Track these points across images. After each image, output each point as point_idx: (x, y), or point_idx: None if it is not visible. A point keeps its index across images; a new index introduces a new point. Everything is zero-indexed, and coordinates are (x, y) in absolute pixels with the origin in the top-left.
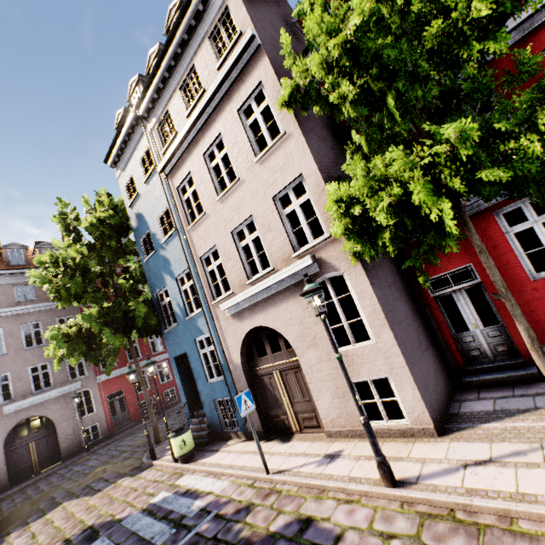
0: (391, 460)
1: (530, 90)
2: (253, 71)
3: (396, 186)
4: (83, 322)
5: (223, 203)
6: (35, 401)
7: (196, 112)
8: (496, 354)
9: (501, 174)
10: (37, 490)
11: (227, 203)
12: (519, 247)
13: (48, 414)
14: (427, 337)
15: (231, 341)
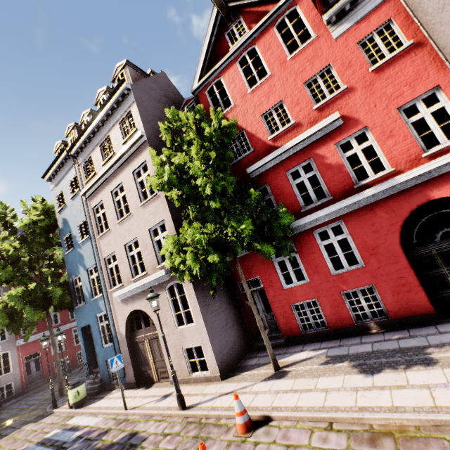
0: (192, 395)
1: (234, 220)
2: (142, 153)
3: (182, 254)
4: (9, 301)
5: (121, 225)
6: None
7: (107, 166)
8: (272, 329)
9: (217, 258)
10: None
11: (123, 226)
12: (279, 270)
13: None
14: (235, 319)
15: (120, 318)
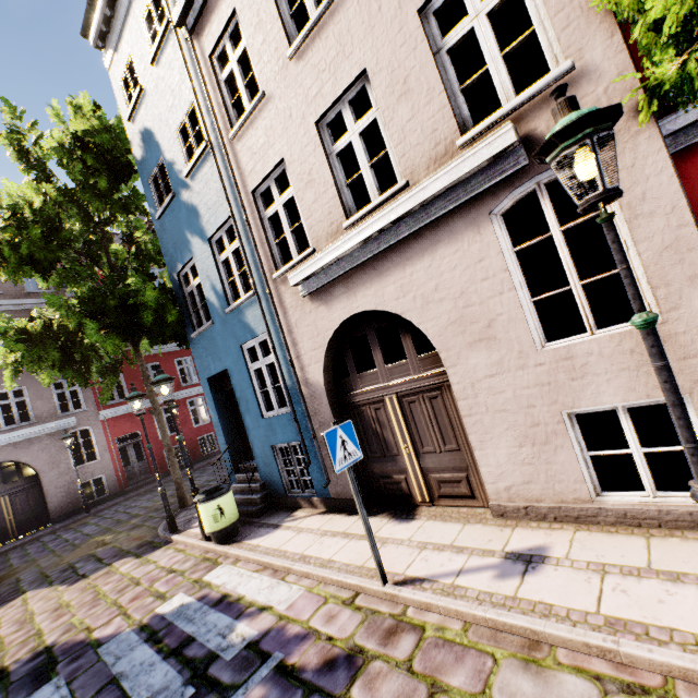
0: None
1: None
2: None
3: None
4: (46, 308)
5: (301, 59)
6: (6, 441)
7: None
8: None
9: None
10: (3, 565)
11: (311, 56)
12: None
13: (28, 459)
14: None
15: (306, 345)
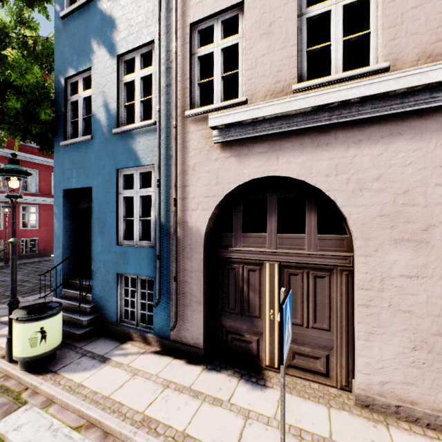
0: None
1: None
2: None
3: None
4: None
5: None
6: None
7: None
8: None
9: None
10: None
11: None
12: None
13: None
14: None
15: (198, 190)
